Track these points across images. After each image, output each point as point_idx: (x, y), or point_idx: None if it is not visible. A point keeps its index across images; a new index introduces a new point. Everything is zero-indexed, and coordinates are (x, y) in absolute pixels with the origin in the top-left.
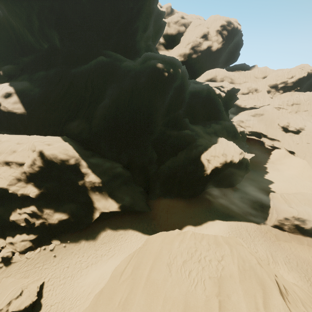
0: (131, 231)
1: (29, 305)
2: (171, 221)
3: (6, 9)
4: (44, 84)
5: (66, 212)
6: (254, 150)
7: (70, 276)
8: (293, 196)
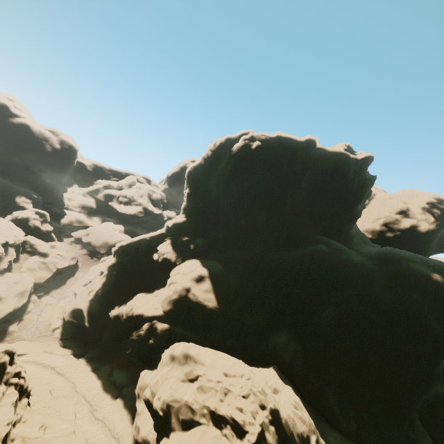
0: None
1: None
2: None
3: (224, 189)
4: (238, 267)
5: None
6: None
7: None
8: None
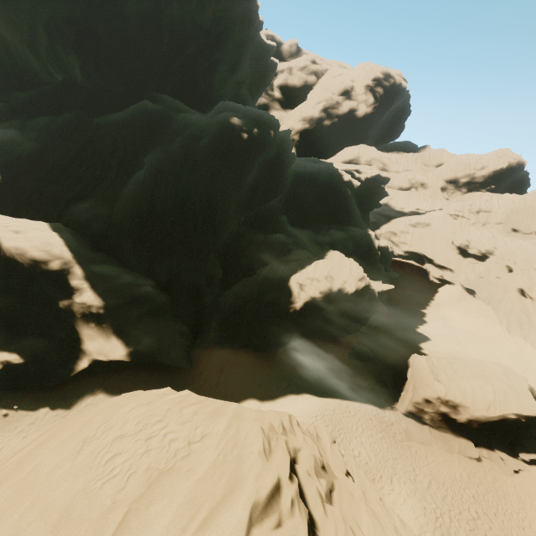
0: None
1: None
2: (223, 389)
3: None
4: (43, 136)
5: (22, 352)
6: (409, 283)
7: None
8: (447, 362)
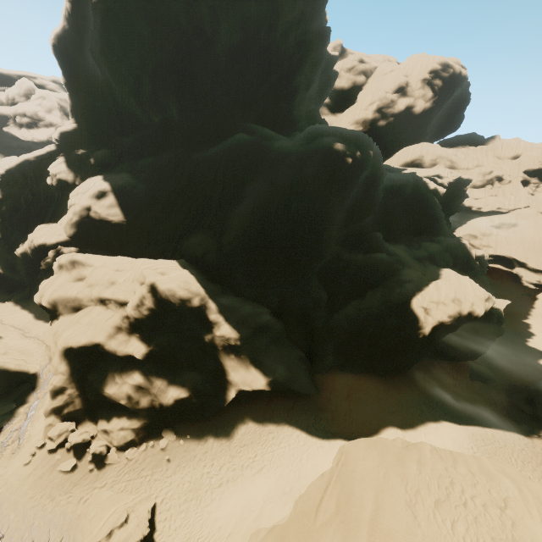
0: (288, 428)
1: None
2: (358, 416)
3: (109, 70)
4: (151, 176)
5: (185, 386)
6: (500, 290)
7: (195, 498)
8: None
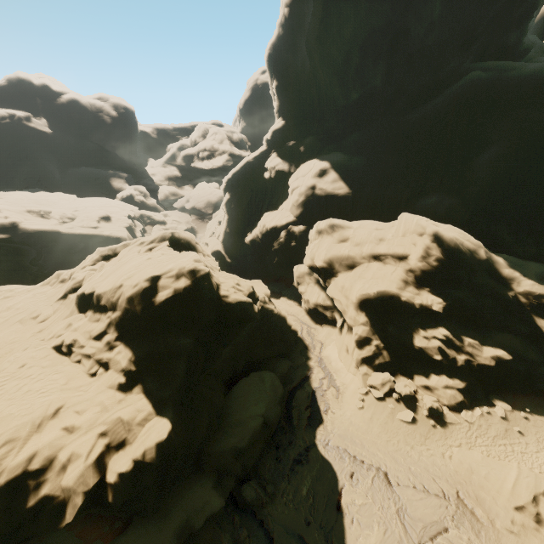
0: None
1: None
2: None
3: (320, 56)
4: (363, 149)
5: (503, 347)
6: None
7: None
8: None
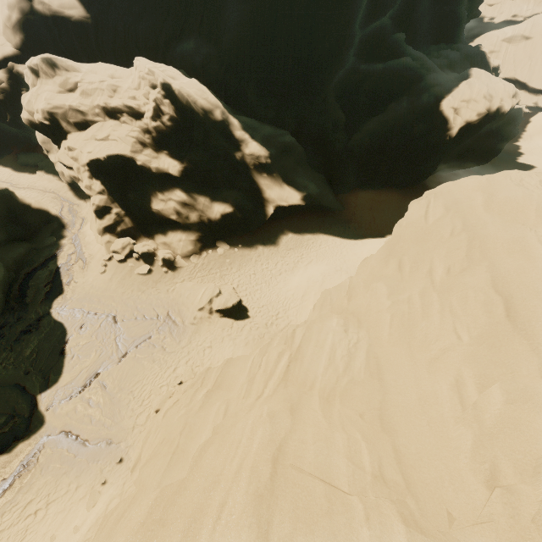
0: (323, 235)
1: (236, 304)
2: (382, 221)
3: None
4: None
5: (227, 202)
6: None
7: (264, 282)
8: None
